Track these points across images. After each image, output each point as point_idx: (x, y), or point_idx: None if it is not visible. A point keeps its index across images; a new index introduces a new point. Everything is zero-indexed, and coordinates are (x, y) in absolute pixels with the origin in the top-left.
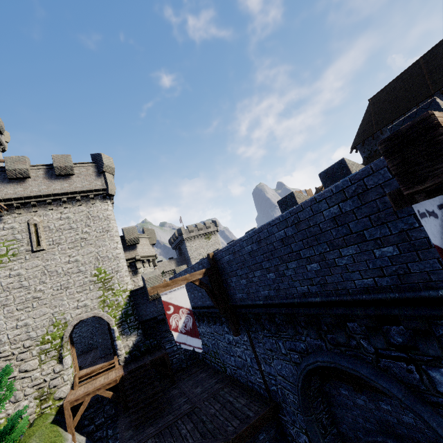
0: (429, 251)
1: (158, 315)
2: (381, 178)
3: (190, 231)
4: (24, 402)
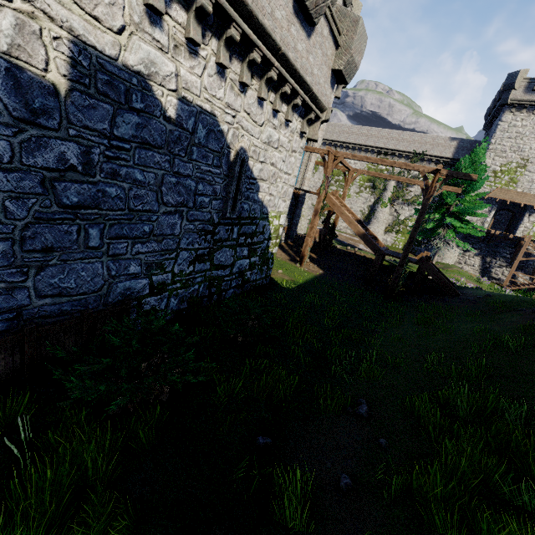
0: None
1: None
2: None
3: None
4: None
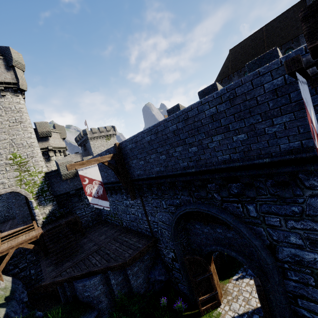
0: (264, 136)
1: (70, 191)
2: (246, 89)
3: (94, 132)
4: None
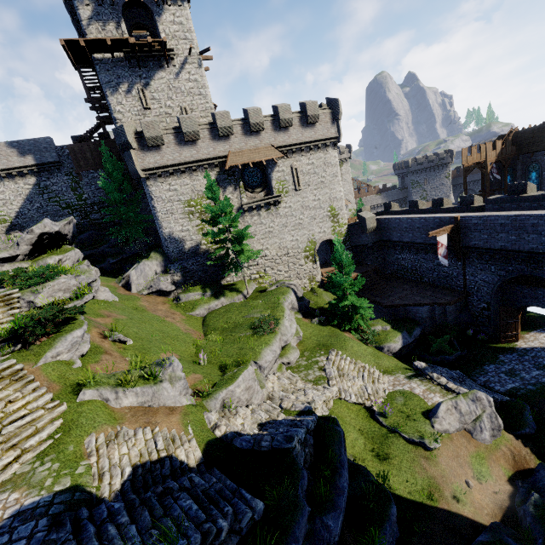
0: None
1: (368, 244)
2: None
3: None
4: (304, 280)
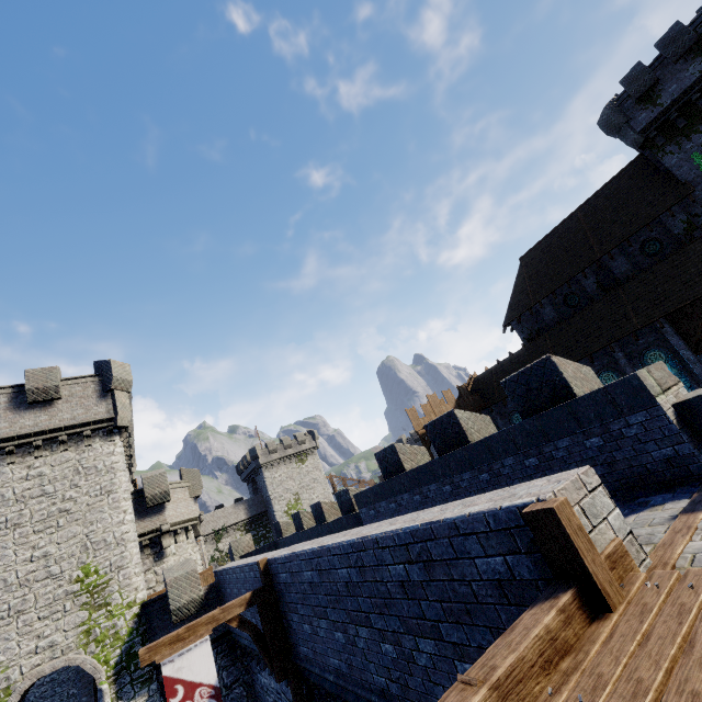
0: None
1: None
2: (445, 552)
3: (271, 451)
4: None
